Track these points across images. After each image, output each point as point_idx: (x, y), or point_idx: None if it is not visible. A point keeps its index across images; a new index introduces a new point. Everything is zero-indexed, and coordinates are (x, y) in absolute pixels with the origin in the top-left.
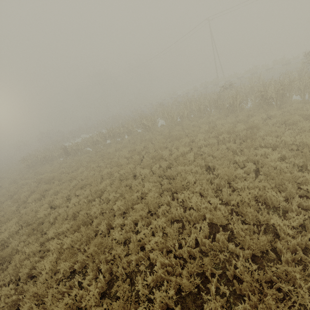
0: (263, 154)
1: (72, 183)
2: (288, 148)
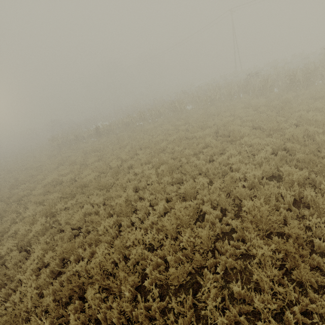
0: (299, 116)
1: (126, 148)
2: (319, 111)
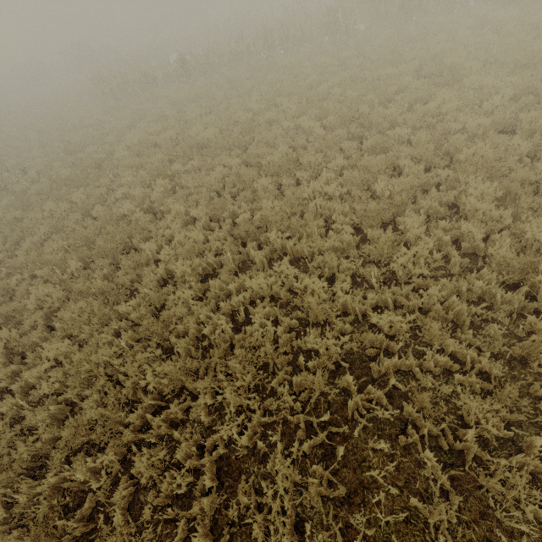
0: None
1: (253, 96)
2: None
